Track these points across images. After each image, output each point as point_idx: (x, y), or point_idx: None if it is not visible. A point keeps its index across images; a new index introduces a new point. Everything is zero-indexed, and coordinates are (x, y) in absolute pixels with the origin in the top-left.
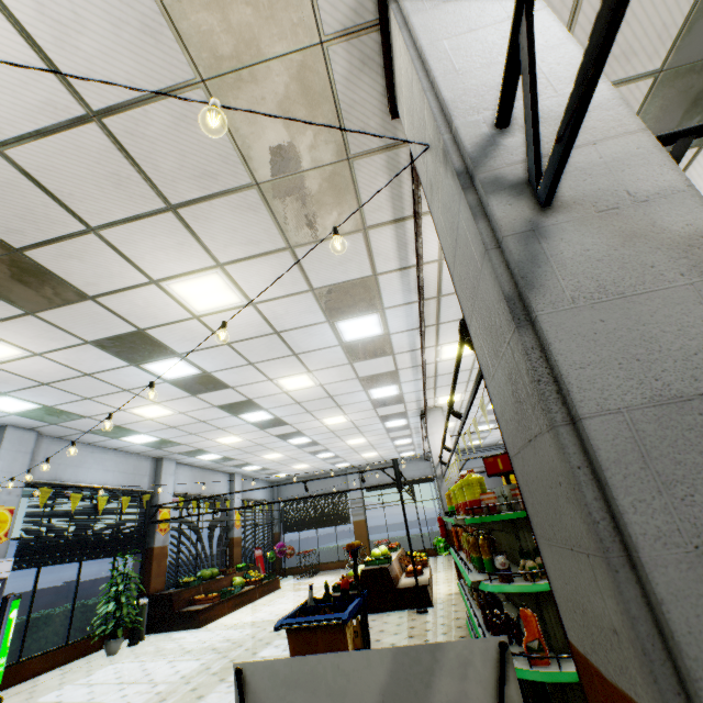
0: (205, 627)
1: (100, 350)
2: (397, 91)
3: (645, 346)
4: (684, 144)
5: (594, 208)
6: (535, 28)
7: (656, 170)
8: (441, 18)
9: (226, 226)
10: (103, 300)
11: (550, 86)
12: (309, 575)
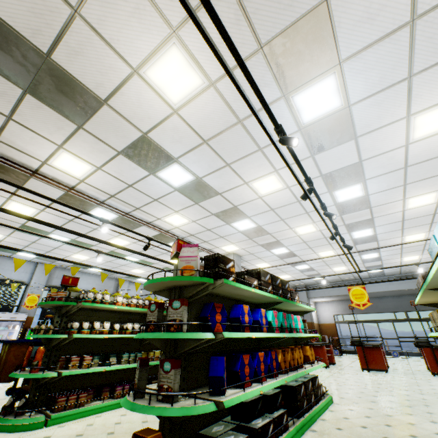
0: None
1: (24, 233)
2: None
3: None
4: None
5: None
6: None
7: None
8: None
9: None
10: None
11: None
12: None
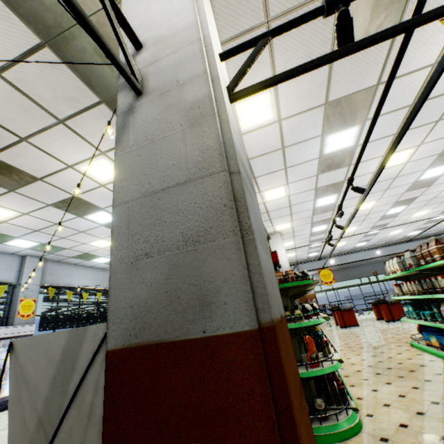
0: None
1: (58, 209)
2: None
3: (151, 167)
4: (263, 43)
5: (160, 92)
6: None
7: (194, 65)
8: None
9: (97, 129)
10: (47, 180)
11: (169, 19)
12: None
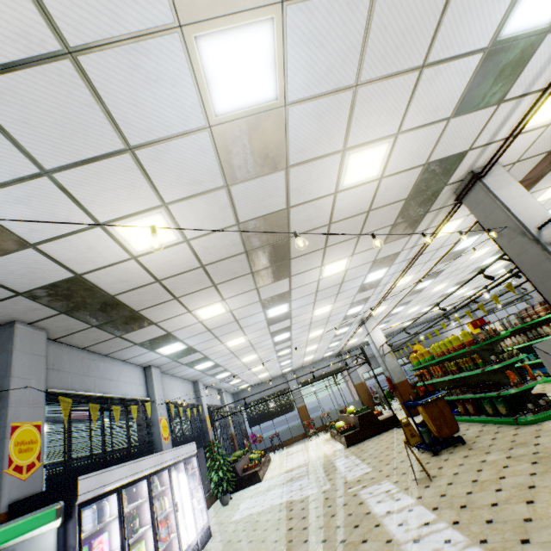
0: (265, 480)
1: (259, 304)
2: (466, 199)
3: None
4: None
5: None
6: (530, 200)
7: None
8: (502, 193)
9: (370, 240)
10: (293, 277)
11: (543, 218)
12: (277, 451)
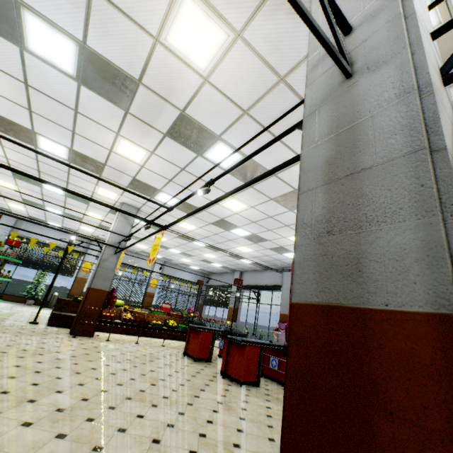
0: None
1: None
2: None
3: None
4: None
5: None
6: None
7: None
8: None
9: None
10: None
11: None
12: None
